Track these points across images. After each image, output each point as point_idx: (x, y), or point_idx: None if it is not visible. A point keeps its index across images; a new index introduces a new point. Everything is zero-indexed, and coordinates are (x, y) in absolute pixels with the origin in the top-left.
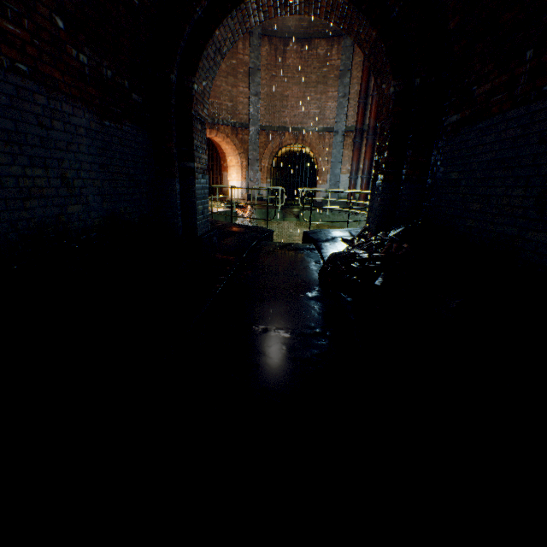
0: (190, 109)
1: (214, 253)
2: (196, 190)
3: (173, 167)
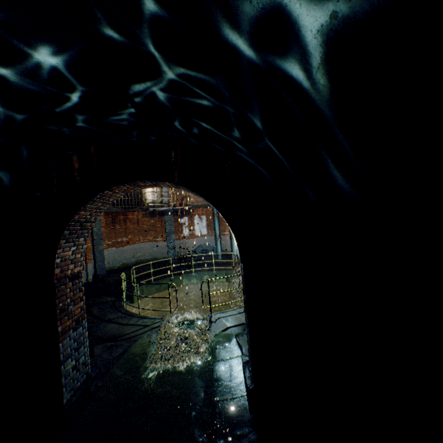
0: None
1: None
2: None
3: None
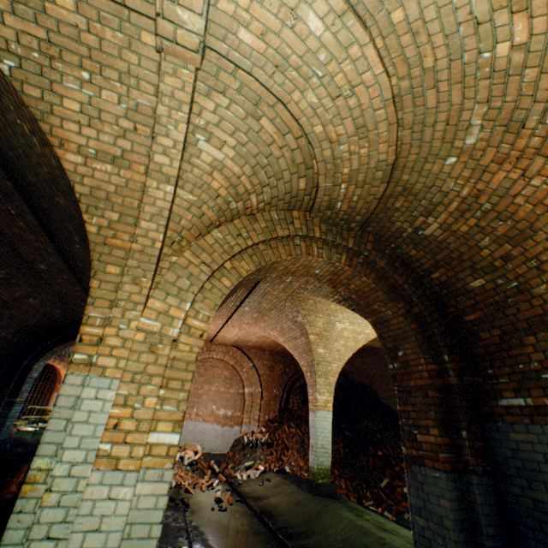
0: (28, 374)
1: (3, 453)
2: (11, 412)
3: (3, 400)
